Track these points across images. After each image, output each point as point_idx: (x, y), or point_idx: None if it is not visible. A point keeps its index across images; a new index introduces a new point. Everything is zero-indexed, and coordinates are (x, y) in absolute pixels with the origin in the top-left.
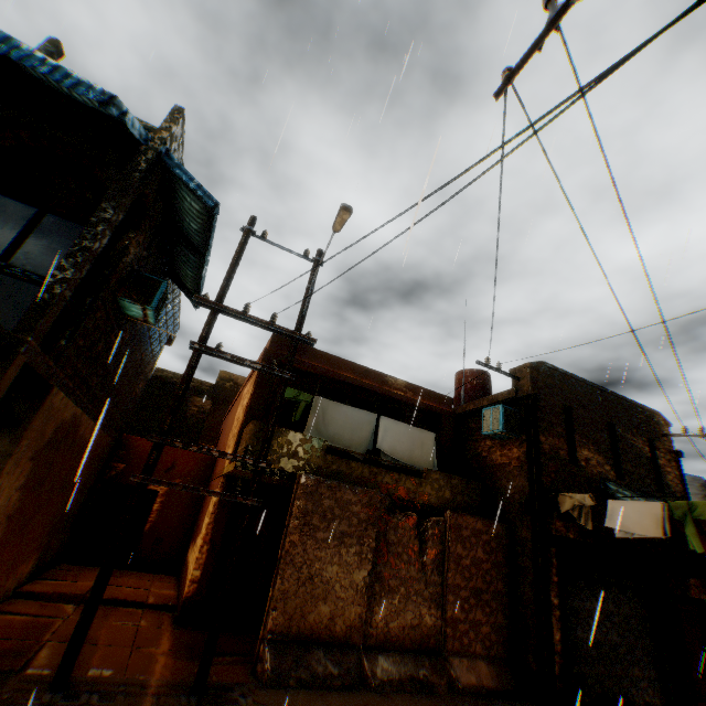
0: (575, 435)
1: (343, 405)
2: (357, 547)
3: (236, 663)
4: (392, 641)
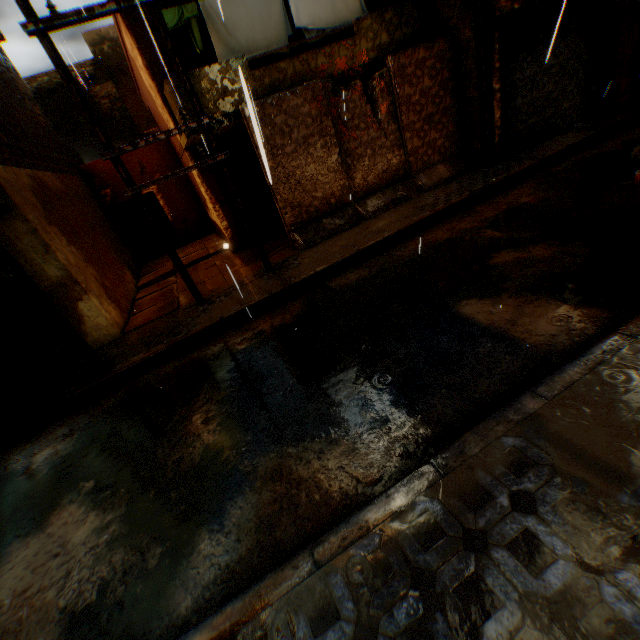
0: None
1: None
2: (322, 142)
3: (283, 251)
4: (373, 189)
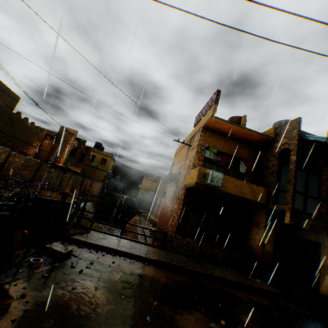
0: None
1: None
2: None
3: None
4: None
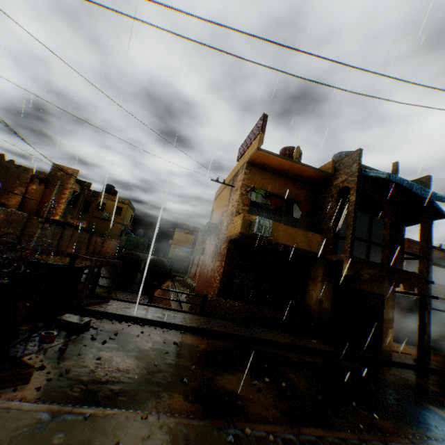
0: None
1: (439, 268)
2: None
3: (437, 357)
4: None
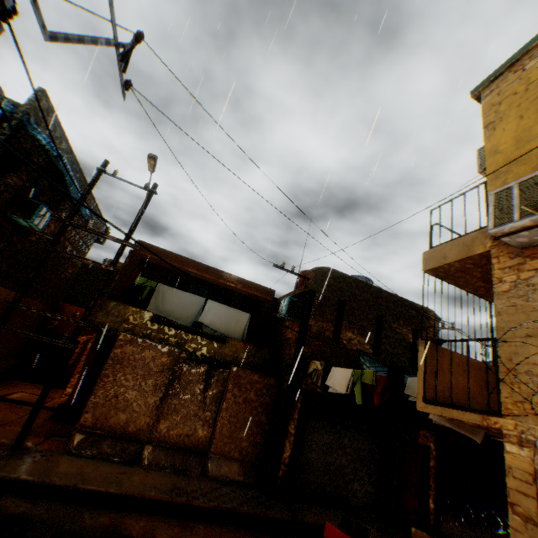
0: (344, 321)
1: (179, 290)
2: (154, 382)
3: (64, 442)
4: (169, 442)
